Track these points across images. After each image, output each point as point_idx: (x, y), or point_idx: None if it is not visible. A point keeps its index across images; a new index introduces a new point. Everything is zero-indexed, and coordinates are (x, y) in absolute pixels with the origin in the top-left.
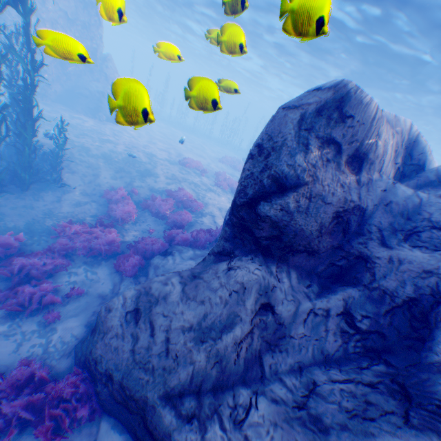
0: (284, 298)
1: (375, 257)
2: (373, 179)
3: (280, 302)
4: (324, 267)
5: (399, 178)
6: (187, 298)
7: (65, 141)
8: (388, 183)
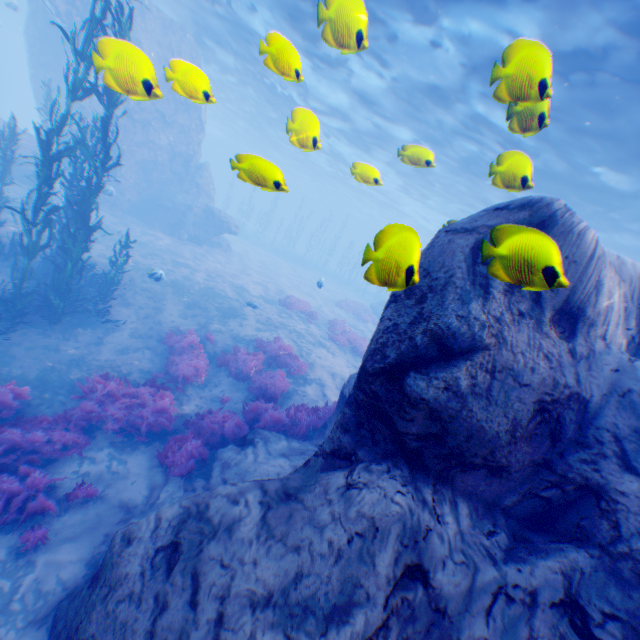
0: (448, 555)
1: (617, 491)
2: (596, 350)
3: (441, 564)
4: (518, 498)
5: (632, 351)
6: (269, 536)
7: (126, 260)
8: (621, 359)
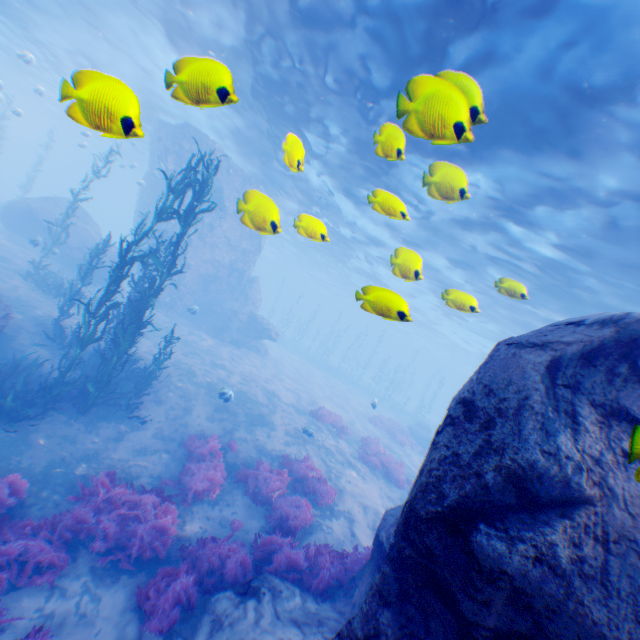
0: None
1: None
2: None
3: None
4: None
5: None
6: None
7: (167, 355)
8: None
